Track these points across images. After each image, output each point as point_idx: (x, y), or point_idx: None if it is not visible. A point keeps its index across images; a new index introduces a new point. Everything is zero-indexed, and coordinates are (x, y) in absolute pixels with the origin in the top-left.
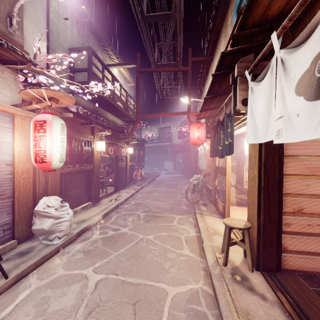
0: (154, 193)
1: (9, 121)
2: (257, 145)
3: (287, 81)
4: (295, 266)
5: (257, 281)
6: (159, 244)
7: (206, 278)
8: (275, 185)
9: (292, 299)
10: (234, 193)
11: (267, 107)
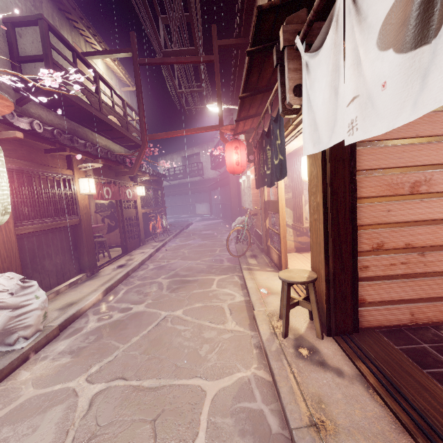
0: (183, 249)
1: None
2: (320, 158)
3: (363, 30)
4: (375, 321)
5: (329, 351)
6: (191, 321)
7: (260, 359)
8: (347, 214)
9: (376, 368)
10: (292, 236)
11: (332, 88)
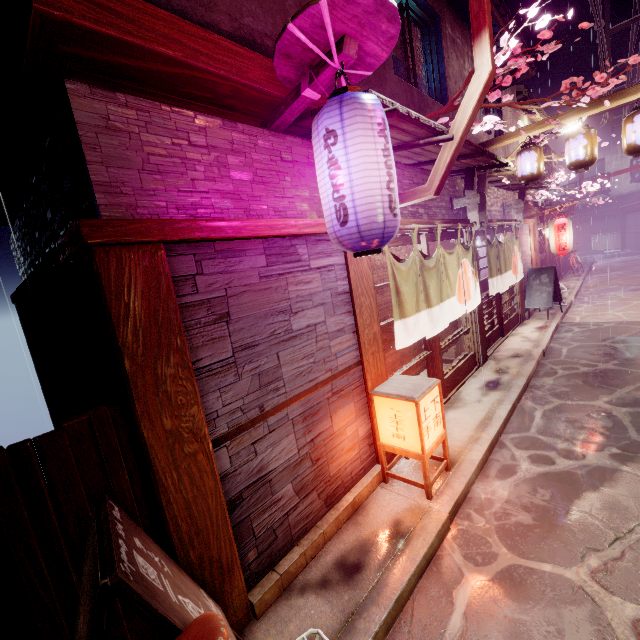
0: (613, 281)
1: (528, 229)
2: None
3: None
4: None
5: None
6: None
7: None
8: None
9: None
10: None
11: None
